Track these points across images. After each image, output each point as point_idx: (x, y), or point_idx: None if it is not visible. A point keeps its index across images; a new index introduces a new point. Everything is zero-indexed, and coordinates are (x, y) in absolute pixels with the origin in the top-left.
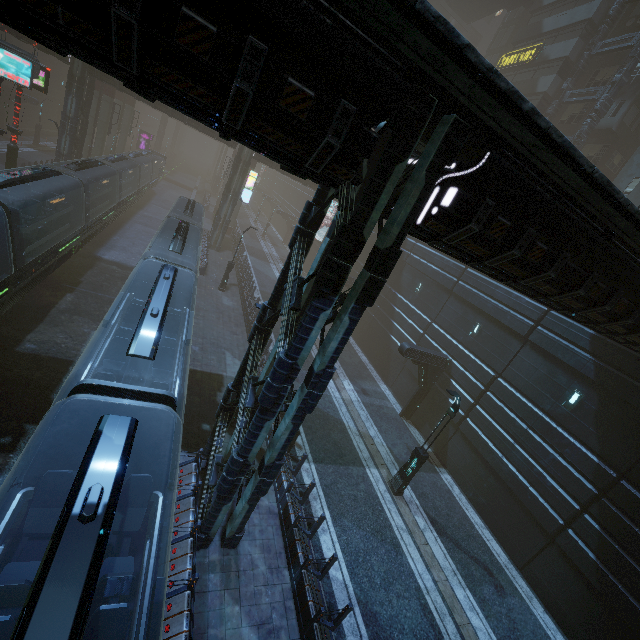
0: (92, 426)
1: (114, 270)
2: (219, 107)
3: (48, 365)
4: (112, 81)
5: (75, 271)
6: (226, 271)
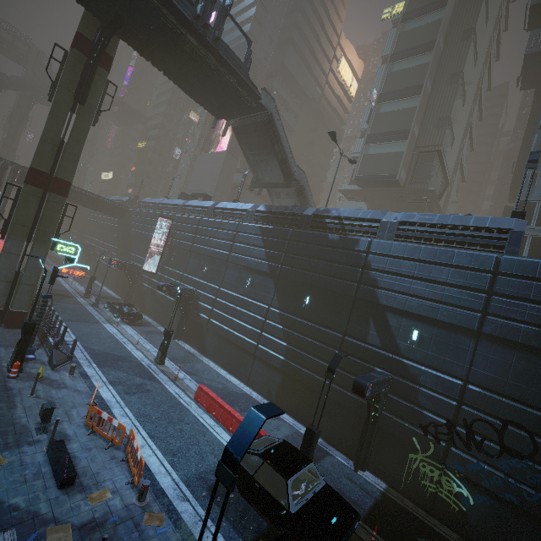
0: None
1: None
2: None
3: None
4: None
5: None
6: None
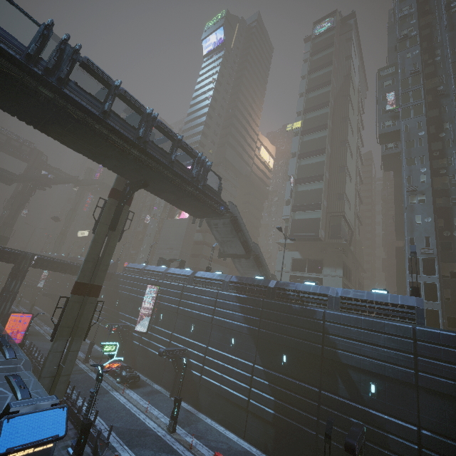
0: None
1: None
2: None
3: None
4: None
5: None
6: None
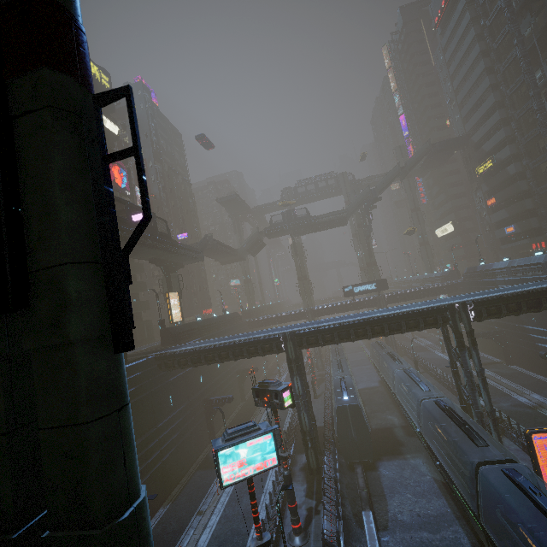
0: (430, 409)
1: (367, 391)
2: (418, 329)
3: (385, 430)
4: (322, 315)
5: None
6: (415, 366)
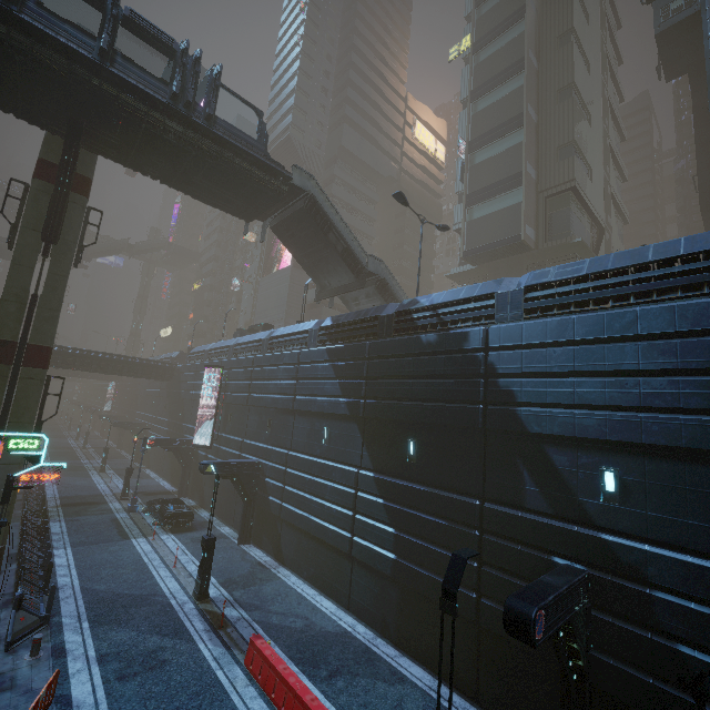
0: None
1: None
2: None
3: None
4: None
5: None
6: None
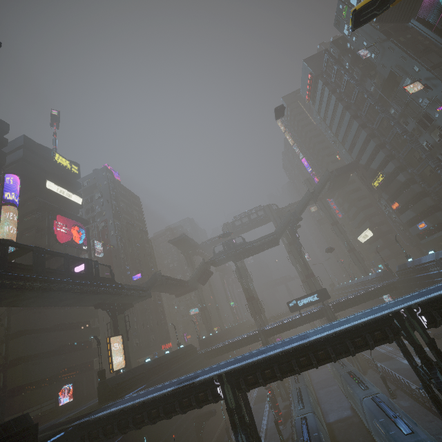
0: None
1: (341, 425)
2: (369, 347)
3: None
4: (274, 334)
5: (330, 437)
6: (384, 383)
